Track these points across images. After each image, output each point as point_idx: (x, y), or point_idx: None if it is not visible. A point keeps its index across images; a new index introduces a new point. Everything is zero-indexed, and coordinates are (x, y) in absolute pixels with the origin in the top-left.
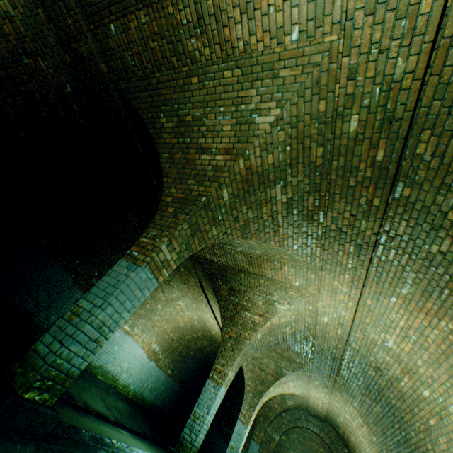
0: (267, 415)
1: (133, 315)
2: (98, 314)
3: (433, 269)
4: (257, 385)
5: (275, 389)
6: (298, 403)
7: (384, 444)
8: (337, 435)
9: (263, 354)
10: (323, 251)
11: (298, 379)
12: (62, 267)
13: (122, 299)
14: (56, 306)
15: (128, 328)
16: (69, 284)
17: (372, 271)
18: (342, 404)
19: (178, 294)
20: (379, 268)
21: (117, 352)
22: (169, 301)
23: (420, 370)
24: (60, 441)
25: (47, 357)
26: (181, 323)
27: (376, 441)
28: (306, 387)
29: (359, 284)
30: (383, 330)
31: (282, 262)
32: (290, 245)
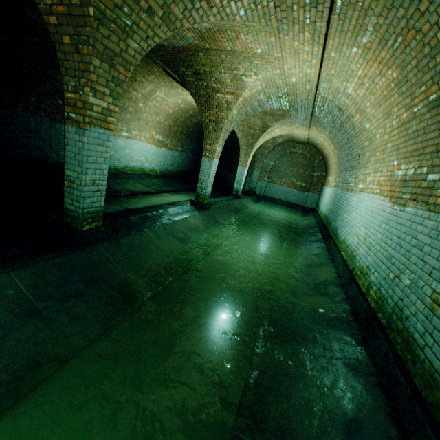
0: (263, 153)
1: (123, 123)
2: (85, 179)
3: (394, 12)
4: (249, 140)
5: (264, 138)
6: (286, 139)
7: (340, 155)
8: (316, 151)
9: (249, 117)
10: (276, 10)
11: (282, 126)
12: (26, 112)
13: (93, 161)
14: (56, 145)
15: (127, 135)
16: (48, 123)
17: (335, 20)
18: (318, 134)
19: (151, 88)
20: (341, 16)
21: (131, 154)
22: (147, 97)
23: (367, 111)
24: (120, 231)
25: (78, 211)
26: (170, 111)
27: (337, 153)
28: (290, 129)
29: (320, 40)
30: (345, 81)
31: (235, 31)
32: (235, 13)
